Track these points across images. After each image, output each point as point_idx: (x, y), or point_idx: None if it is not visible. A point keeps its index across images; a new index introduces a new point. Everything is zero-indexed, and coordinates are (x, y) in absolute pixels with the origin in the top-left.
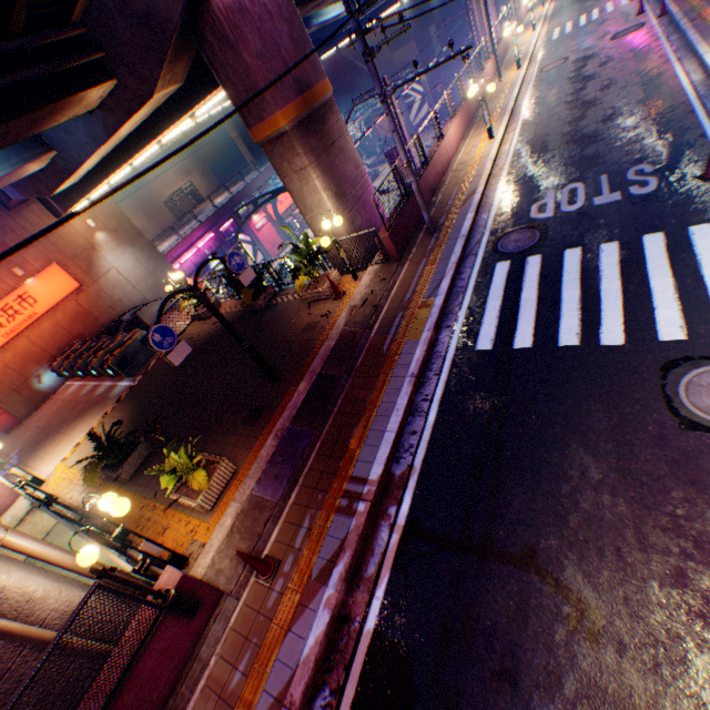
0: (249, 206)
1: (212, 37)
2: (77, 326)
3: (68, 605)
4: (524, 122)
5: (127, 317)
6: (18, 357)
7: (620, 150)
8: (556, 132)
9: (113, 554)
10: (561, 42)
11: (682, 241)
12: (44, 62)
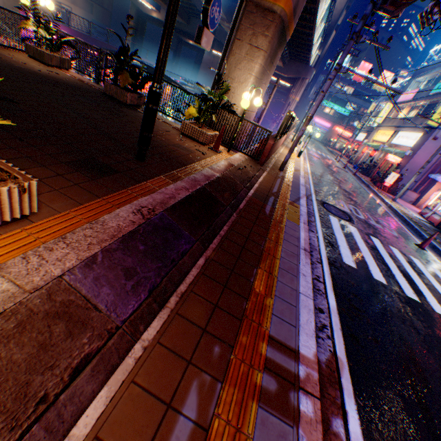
0: None
1: None
2: None
3: None
4: (310, 164)
5: None
6: None
7: (368, 208)
8: (330, 179)
9: None
10: (313, 152)
11: (432, 271)
12: None
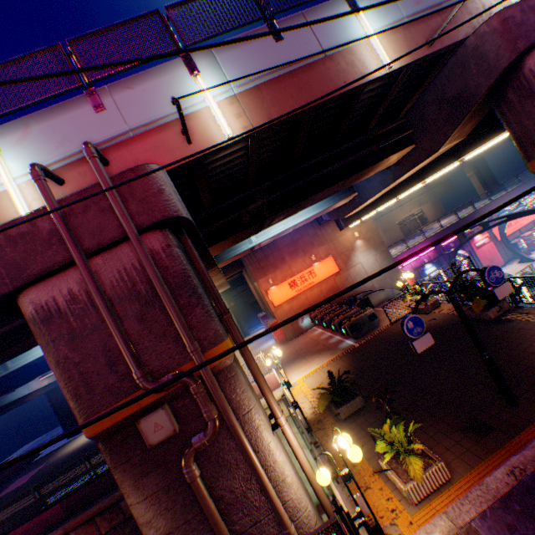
0: (474, 227)
1: (511, 95)
2: (328, 294)
3: (298, 501)
4: None
5: (358, 296)
6: (297, 304)
7: None
8: None
9: (333, 484)
10: None
11: None
12: (375, 143)
